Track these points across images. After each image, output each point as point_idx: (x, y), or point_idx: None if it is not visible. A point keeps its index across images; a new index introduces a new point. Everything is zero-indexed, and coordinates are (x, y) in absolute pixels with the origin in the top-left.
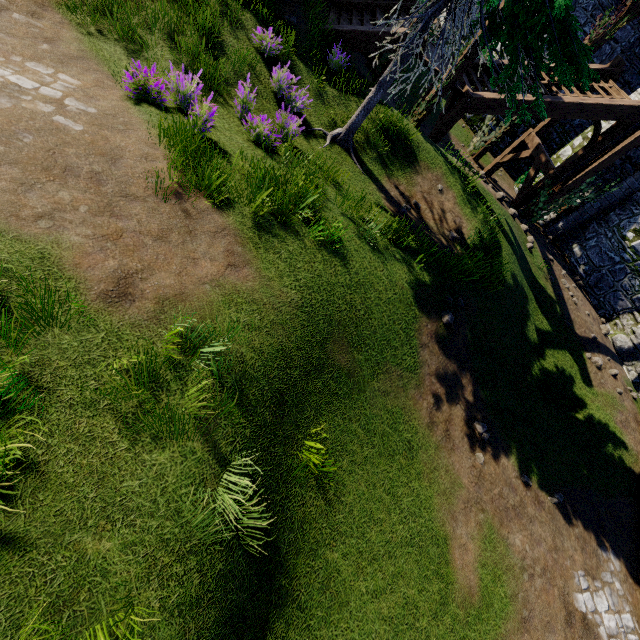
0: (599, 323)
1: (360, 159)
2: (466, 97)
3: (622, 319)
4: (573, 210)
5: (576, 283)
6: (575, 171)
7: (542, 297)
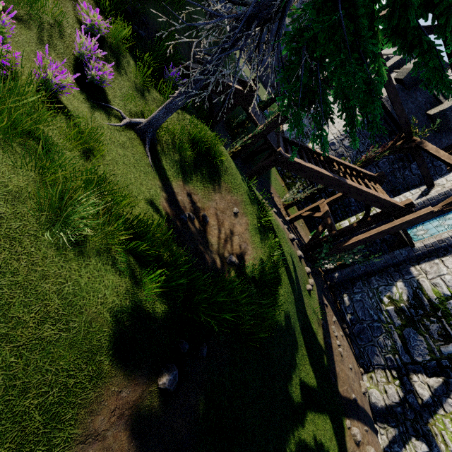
0: (359, 377)
1: (157, 154)
2: (278, 153)
3: (377, 374)
4: (346, 266)
5: (343, 330)
6: (350, 238)
7: (312, 343)
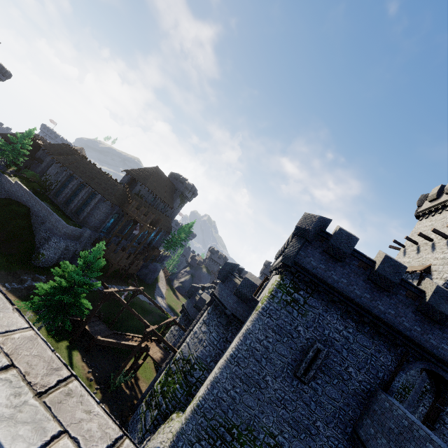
0: None
1: None
2: (94, 338)
3: None
4: None
5: None
6: None
7: None
